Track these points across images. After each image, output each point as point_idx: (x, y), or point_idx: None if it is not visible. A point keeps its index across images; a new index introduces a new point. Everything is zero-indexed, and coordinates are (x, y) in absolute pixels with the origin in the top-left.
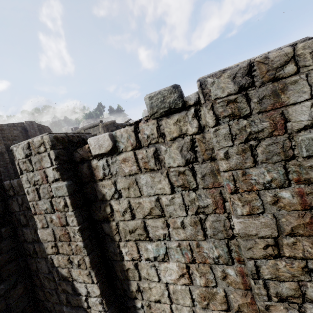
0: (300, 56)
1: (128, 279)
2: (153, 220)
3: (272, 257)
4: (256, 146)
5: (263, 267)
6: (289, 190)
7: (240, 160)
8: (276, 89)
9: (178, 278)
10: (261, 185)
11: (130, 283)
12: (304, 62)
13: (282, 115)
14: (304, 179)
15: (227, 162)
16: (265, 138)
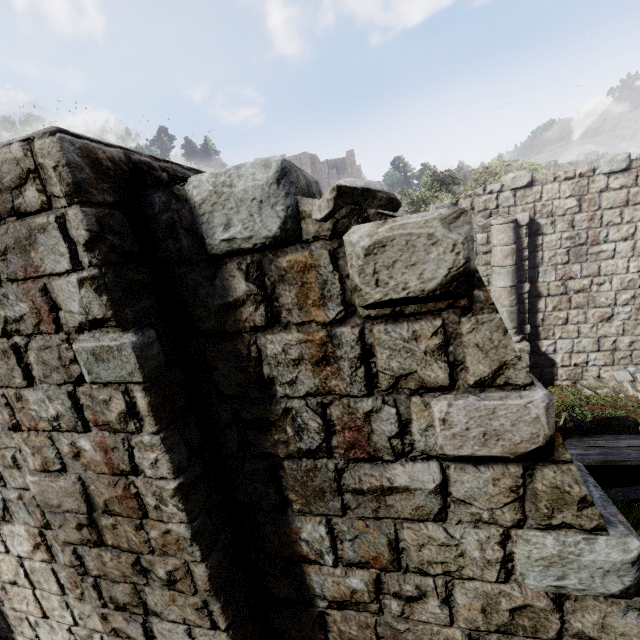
0: (40, 173)
1: None
2: None
3: (92, 544)
4: (21, 349)
5: (85, 557)
6: (87, 438)
7: (6, 370)
8: (20, 236)
9: (33, 550)
10: (48, 422)
11: None
12: (50, 187)
13: (44, 295)
14: (102, 423)
15: None
16: (31, 334)
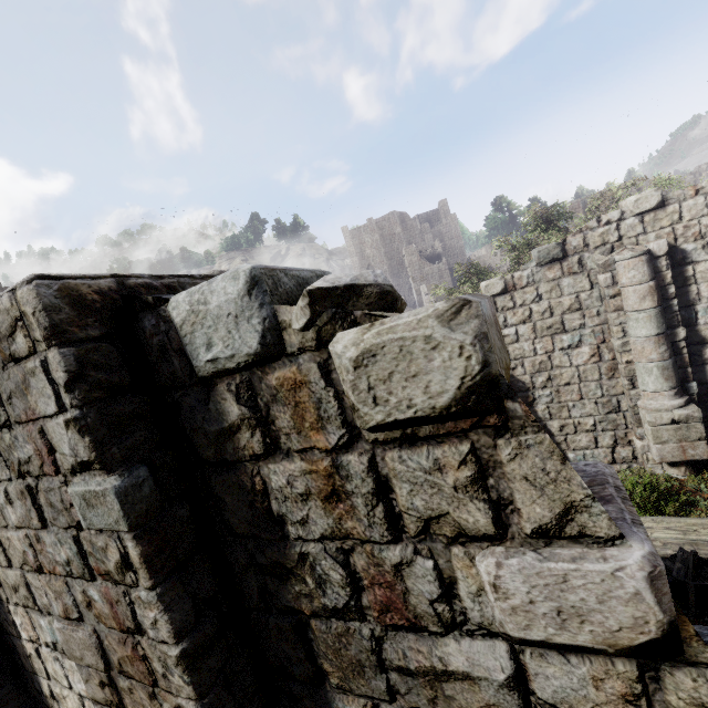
0: (24, 320)
1: (36, 672)
2: (33, 575)
3: (115, 707)
4: (33, 490)
5: None
6: (95, 587)
7: (26, 510)
8: (18, 380)
9: None
10: (62, 566)
11: (41, 681)
12: (33, 333)
13: (42, 436)
14: (104, 572)
15: (13, 510)
16: (38, 476)
